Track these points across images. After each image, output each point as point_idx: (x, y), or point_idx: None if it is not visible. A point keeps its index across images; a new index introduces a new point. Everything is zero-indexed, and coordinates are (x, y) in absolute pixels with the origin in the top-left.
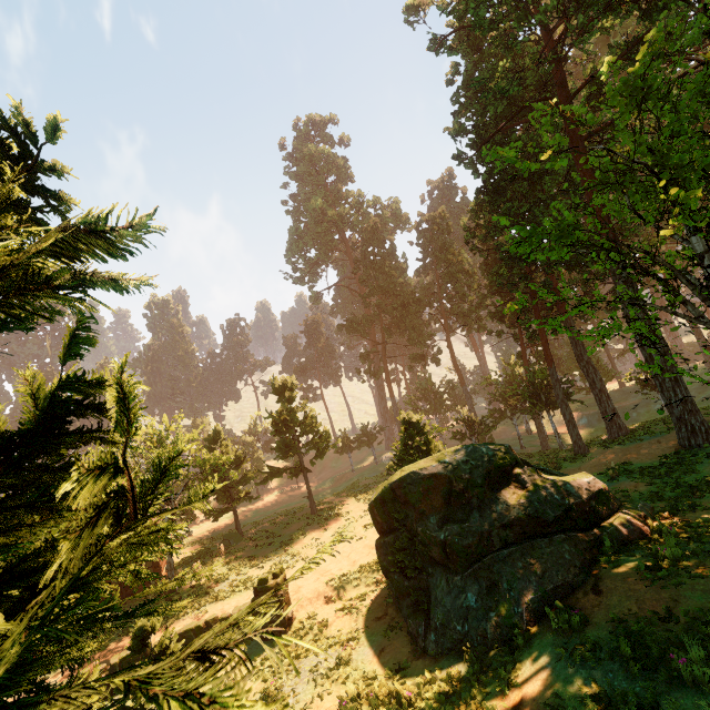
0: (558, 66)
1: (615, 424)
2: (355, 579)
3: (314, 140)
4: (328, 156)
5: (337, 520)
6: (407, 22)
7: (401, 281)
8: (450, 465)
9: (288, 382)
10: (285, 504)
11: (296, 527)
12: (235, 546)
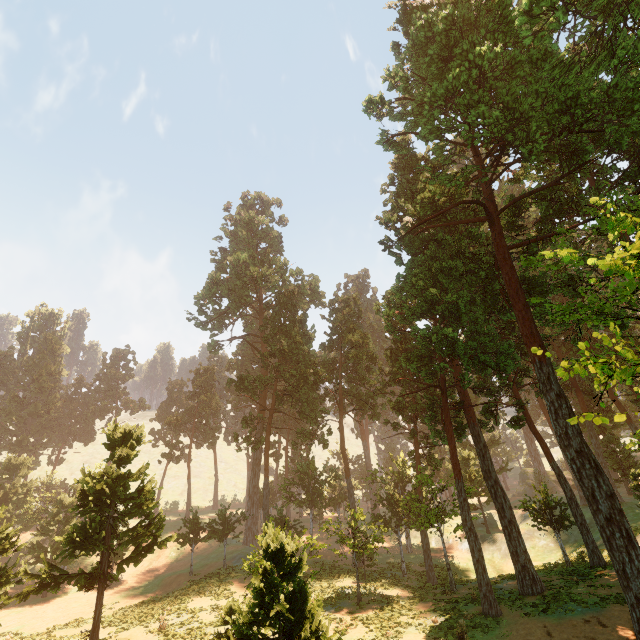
0: (488, 185)
1: (528, 573)
2: None
3: (257, 212)
4: (266, 228)
5: None
6: (365, 112)
7: (305, 348)
8: None
9: (132, 433)
10: (70, 620)
11: None
12: None
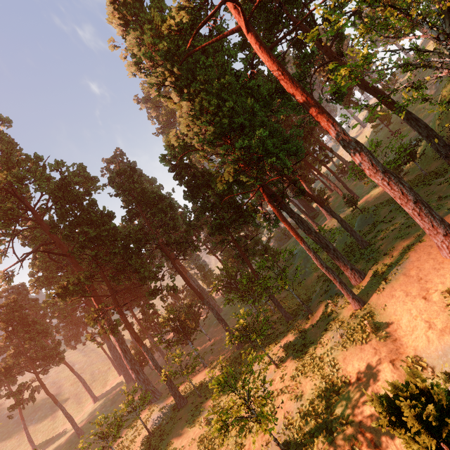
0: None
1: (355, 271)
2: None
3: None
4: None
5: None
6: None
7: (113, 226)
8: None
9: None
10: None
11: None
12: None
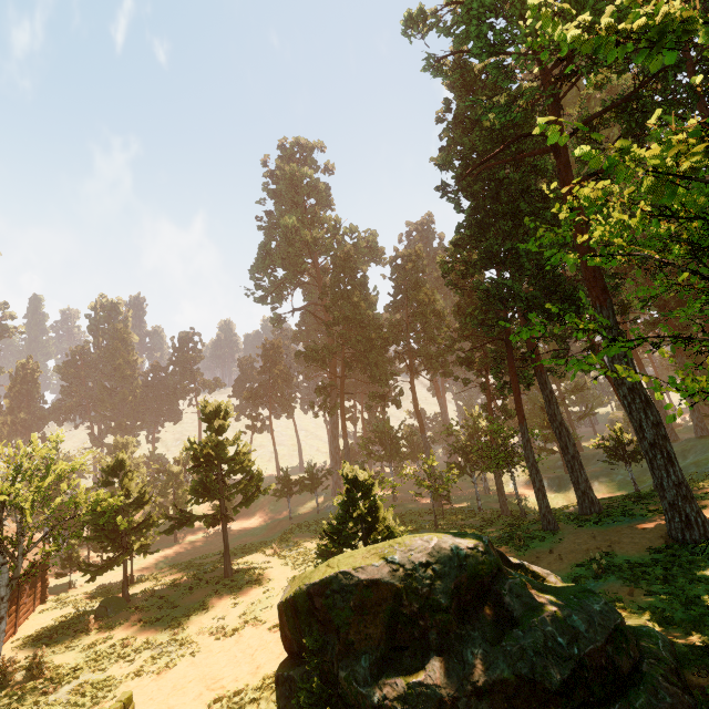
0: (555, 105)
1: (587, 497)
2: (251, 702)
3: (298, 163)
4: (311, 180)
5: (254, 591)
6: (404, 34)
7: (369, 313)
8: (402, 568)
9: (222, 408)
10: (202, 554)
11: (200, 595)
12: (113, 617)
